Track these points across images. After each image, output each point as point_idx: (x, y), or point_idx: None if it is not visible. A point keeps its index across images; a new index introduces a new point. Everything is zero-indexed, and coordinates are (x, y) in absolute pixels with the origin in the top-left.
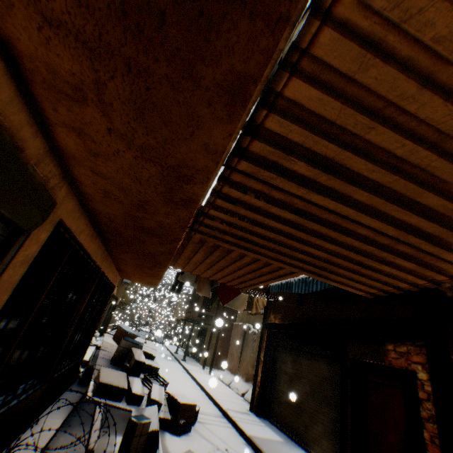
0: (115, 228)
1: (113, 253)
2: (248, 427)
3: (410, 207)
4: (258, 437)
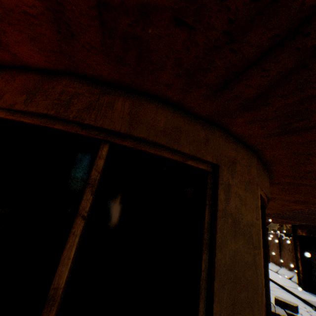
0: None
1: None
2: (301, 295)
3: None
4: (309, 299)
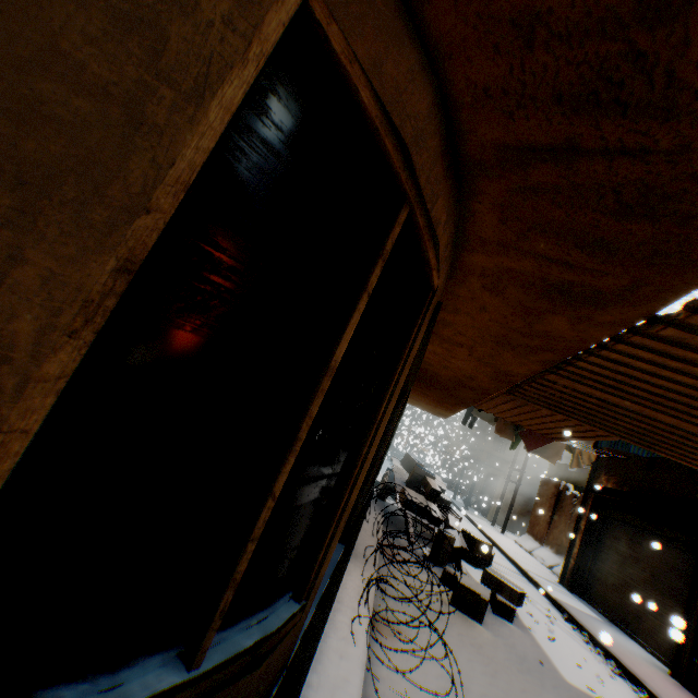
0: (436, 379)
1: (418, 388)
2: (554, 592)
3: (691, 414)
4: (566, 602)
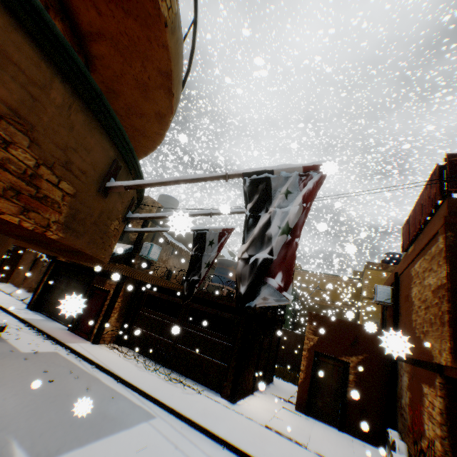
0: None
1: None
2: (24, 315)
3: None
4: (30, 318)
